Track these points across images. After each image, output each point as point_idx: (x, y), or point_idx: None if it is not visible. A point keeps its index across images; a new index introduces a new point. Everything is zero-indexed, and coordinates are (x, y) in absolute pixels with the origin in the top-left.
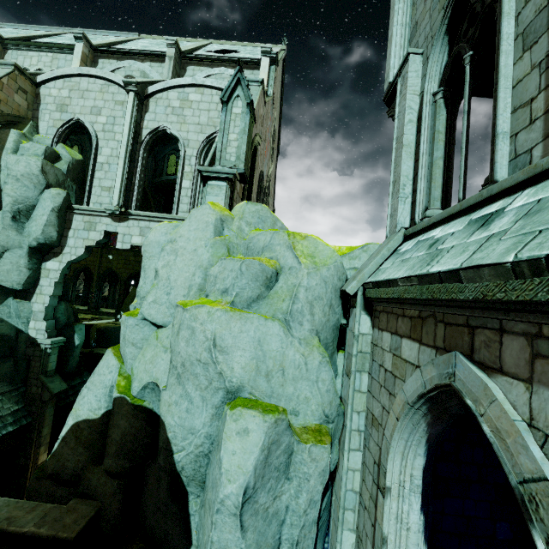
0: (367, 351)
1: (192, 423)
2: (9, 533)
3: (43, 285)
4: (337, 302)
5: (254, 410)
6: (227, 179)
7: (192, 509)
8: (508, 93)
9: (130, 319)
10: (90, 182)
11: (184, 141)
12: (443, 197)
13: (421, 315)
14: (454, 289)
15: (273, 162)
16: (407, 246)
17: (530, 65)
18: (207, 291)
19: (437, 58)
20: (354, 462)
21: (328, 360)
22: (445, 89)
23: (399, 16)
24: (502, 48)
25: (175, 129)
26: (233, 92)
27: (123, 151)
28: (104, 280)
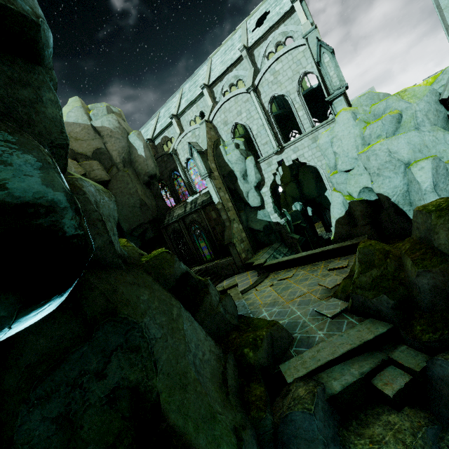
0: None
1: (394, 184)
2: (344, 246)
3: (266, 200)
4: (440, 107)
5: (421, 160)
6: (342, 94)
7: (409, 215)
8: None
9: (335, 175)
10: (257, 146)
11: (287, 94)
12: None
13: None
14: None
15: None
16: None
17: None
18: (367, 143)
19: None
20: None
21: (448, 132)
22: None
23: None
24: None
25: (278, 91)
26: (320, 53)
27: (264, 121)
28: None
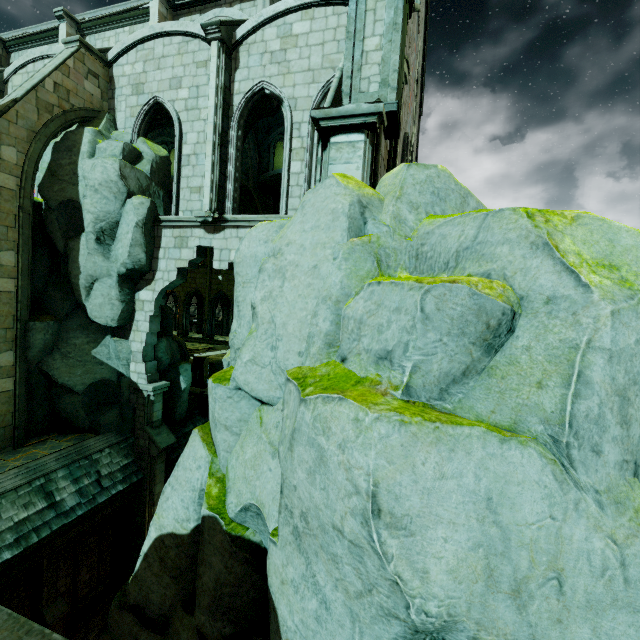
0: None
1: None
2: None
3: (138, 320)
4: None
5: None
6: (366, 127)
7: None
8: None
9: (219, 388)
10: (176, 183)
11: (290, 102)
12: None
13: None
14: None
15: (415, 125)
16: None
17: None
18: (342, 349)
19: None
20: None
21: None
22: None
23: None
24: None
25: (276, 85)
26: None
27: (210, 132)
28: (215, 305)
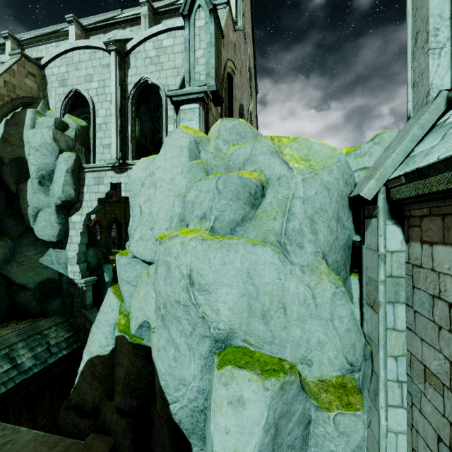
0: (401, 274)
1: (182, 373)
2: None
3: (72, 235)
4: (346, 214)
5: (248, 371)
6: (199, 100)
7: None
8: None
9: (122, 258)
10: (93, 142)
11: (164, 88)
12: None
13: None
14: None
15: (252, 100)
16: None
17: None
18: (186, 220)
19: None
20: (396, 422)
21: (344, 290)
22: None
23: None
24: None
25: (155, 78)
26: (194, 3)
27: (113, 108)
28: None
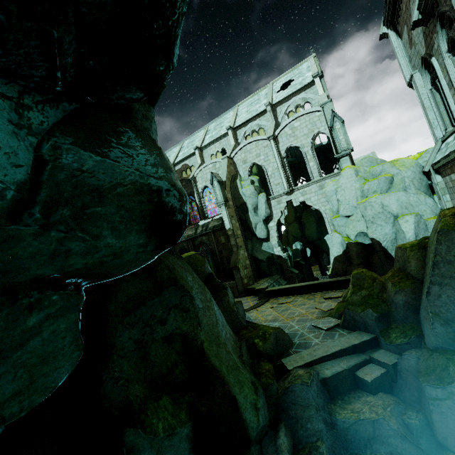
0: (444, 187)
1: (385, 232)
2: (340, 281)
3: (271, 233)
4: (422, 176)
5: (407, 215)
6: (348, 155)
7: None
8: (450, 99)
9: (337, 218)
10: (270, 185)
11: (301, 146)
12: (451, 122)
13: (451, 166)
14: (450, 157)
15: None
16: (443, 146)
17: (453, 93)
18: (365, 195)
19: (426, 78)
20: None
21: (428, 196)
22: (434, 87)
23: (399, 54)
24: (443, 89)
25: (294, 143)
26: (333, 121)
27: (279, 165)
28: None
